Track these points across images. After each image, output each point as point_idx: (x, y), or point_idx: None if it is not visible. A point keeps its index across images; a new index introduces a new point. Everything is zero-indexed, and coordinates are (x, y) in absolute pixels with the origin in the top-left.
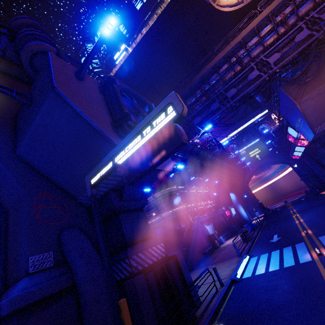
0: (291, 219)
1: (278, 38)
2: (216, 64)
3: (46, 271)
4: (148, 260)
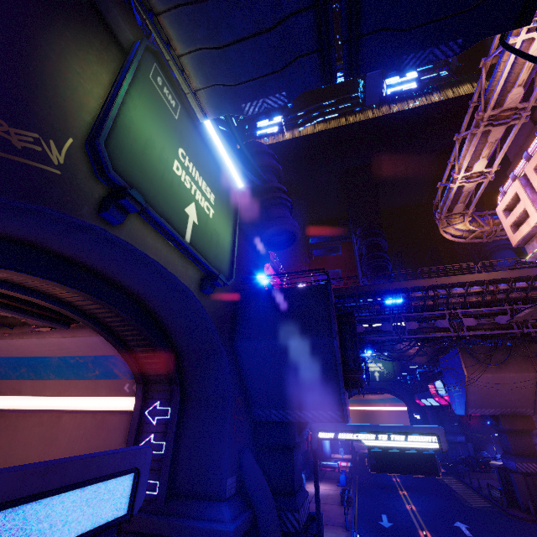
0: (398, 496)
1: (481, 302)
2: (412, 287)
3: (234, 500)
4: (304, 517)
